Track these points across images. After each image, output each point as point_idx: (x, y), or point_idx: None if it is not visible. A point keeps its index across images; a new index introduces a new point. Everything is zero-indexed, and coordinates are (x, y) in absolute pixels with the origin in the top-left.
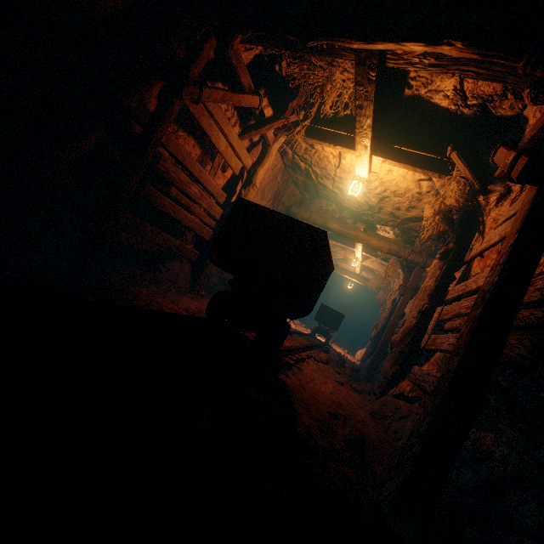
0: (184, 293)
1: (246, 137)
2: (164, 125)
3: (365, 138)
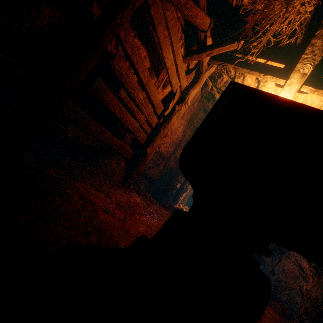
0: (116, 186)
1: (187, 60)
2: (126, 11)
3: (308, 64)
